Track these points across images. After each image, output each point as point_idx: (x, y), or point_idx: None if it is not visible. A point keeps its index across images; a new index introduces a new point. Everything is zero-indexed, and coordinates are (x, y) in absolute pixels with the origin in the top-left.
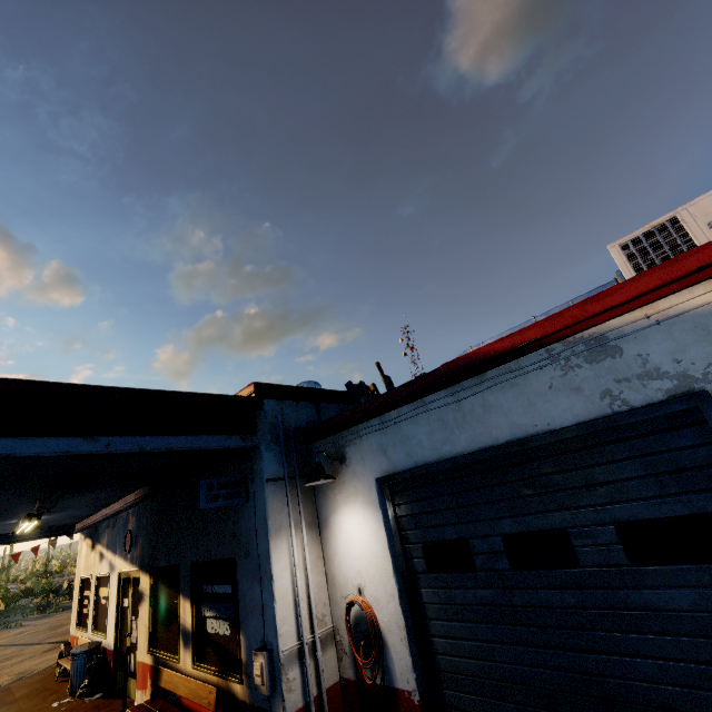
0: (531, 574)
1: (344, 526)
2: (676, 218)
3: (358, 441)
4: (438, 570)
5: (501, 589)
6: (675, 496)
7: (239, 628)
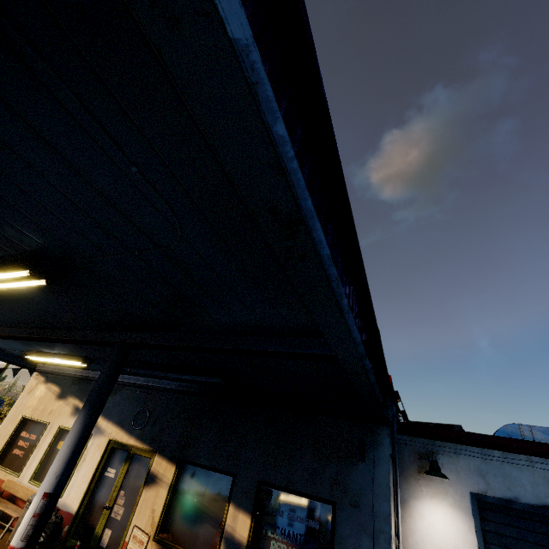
0: None
1: (426, 514)
2: None
3: (454, 455)
4: None
5: None
6: None
7: None
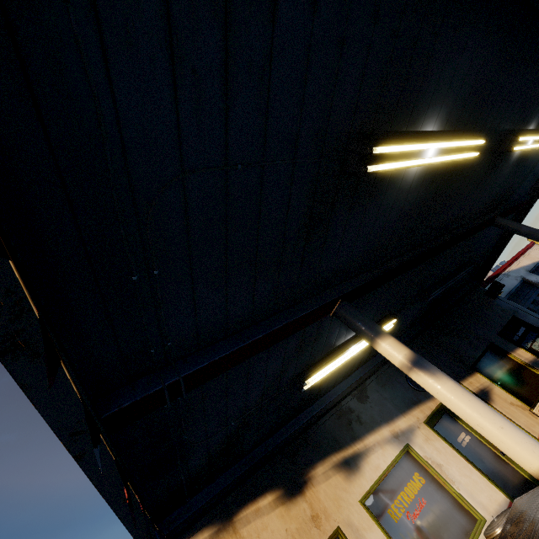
0: None
1: None
2: None
3: None
4: None
5: None
6: (535, 291)
7: None
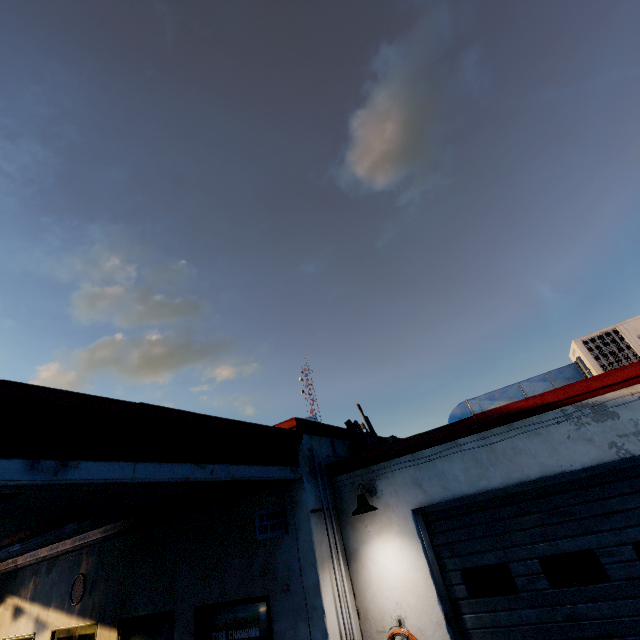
0: (569, 591)
1: (377, 557)
2: (616, 329)
3: (390, 475)
4: (480, 594)
5: (544, 607)
6: None
7: None
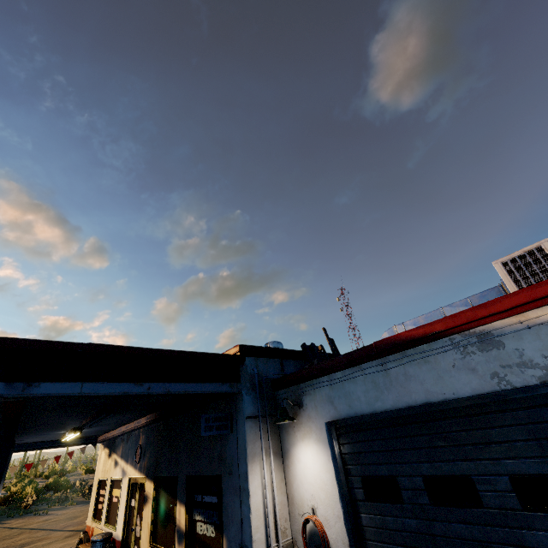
0: (446, 510)
1: (301, 457)
2: (541, 247)
3: (312, 392)
4: (374, 499)
5: (423, 520)
6: None
7: (223, 531)
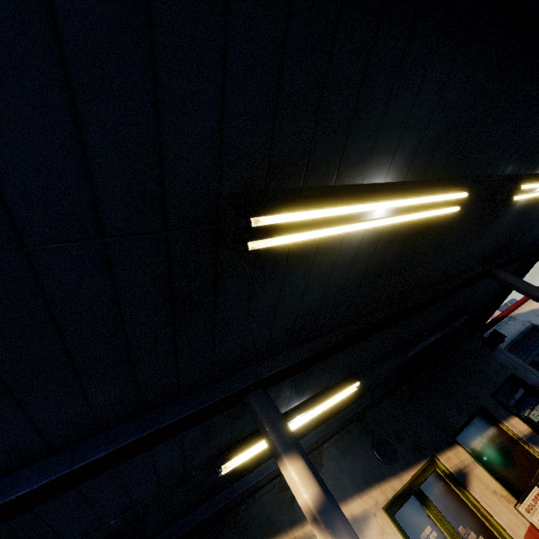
0: None
1: None
2: None
3: None
4: (537, 370)
5: None
6: None
7: None
